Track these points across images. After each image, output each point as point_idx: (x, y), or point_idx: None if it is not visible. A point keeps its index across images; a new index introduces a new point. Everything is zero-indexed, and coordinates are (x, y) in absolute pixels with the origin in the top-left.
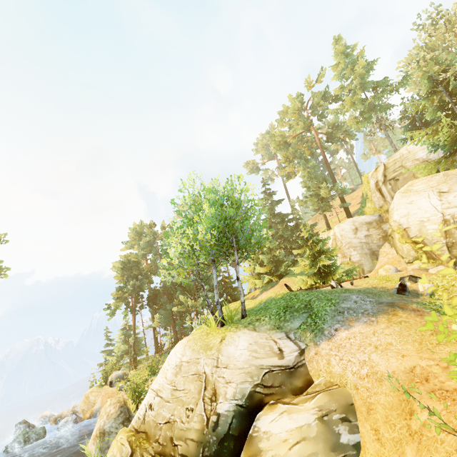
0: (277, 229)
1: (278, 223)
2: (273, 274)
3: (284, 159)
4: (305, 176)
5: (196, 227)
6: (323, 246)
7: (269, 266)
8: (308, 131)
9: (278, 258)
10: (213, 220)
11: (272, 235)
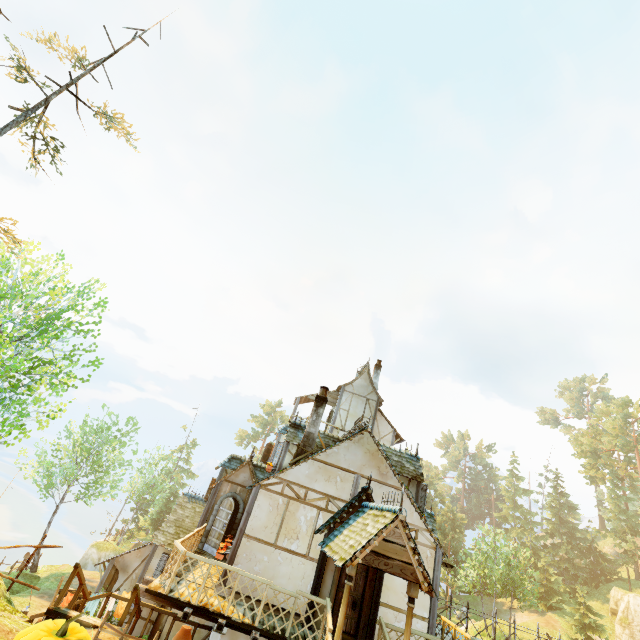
0: (561, 540)
1: (563, 534)
2: (542, 599)
3: (589, 466)
4: (612, 501)
5: (489, 568)
6: (595, 621)
7: (539, 587)
8: (633, 443)
9: (551, 584)
10: (502, 573)
11: (552, 543)
